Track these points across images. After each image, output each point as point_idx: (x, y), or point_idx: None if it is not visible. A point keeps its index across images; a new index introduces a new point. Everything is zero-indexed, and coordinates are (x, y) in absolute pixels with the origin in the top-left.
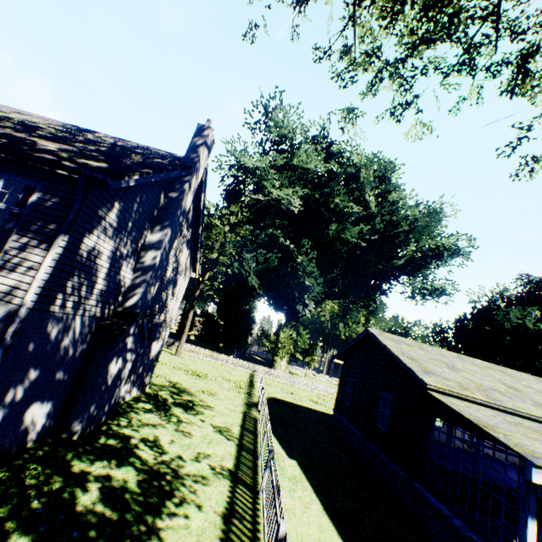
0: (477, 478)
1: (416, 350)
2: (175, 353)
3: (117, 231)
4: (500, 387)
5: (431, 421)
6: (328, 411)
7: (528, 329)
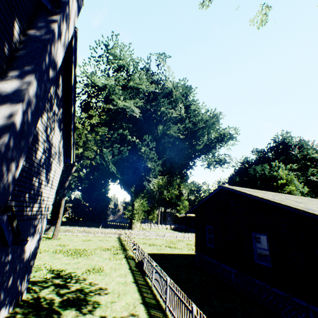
0: None
1: (264, 194)
2: (52, 237)
3: None
4: None
5: None
6: (183, 252)
7: (266, 175)
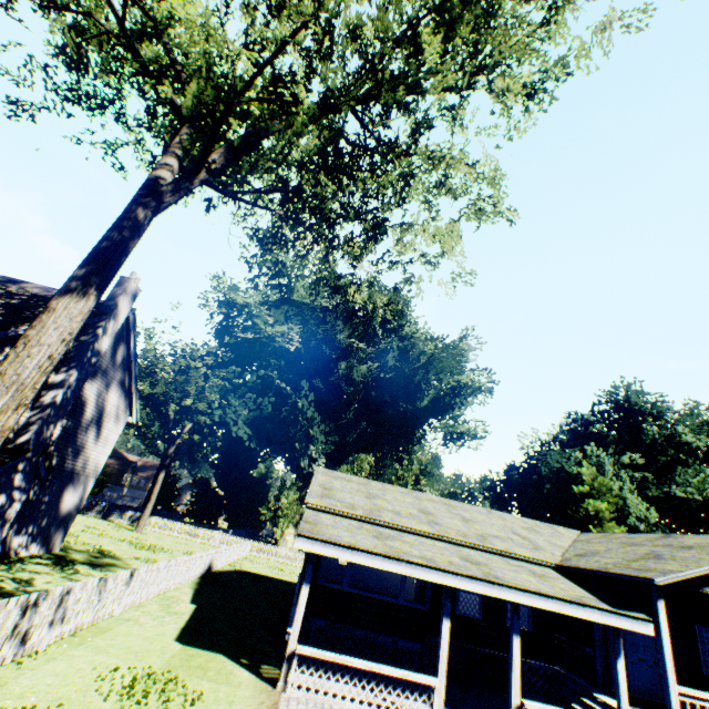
0: (345, 590)
1: (351, 484)
2: (136, 528)
3: None
4: (409, 510)
5: None
6: None
7: (568, 473)
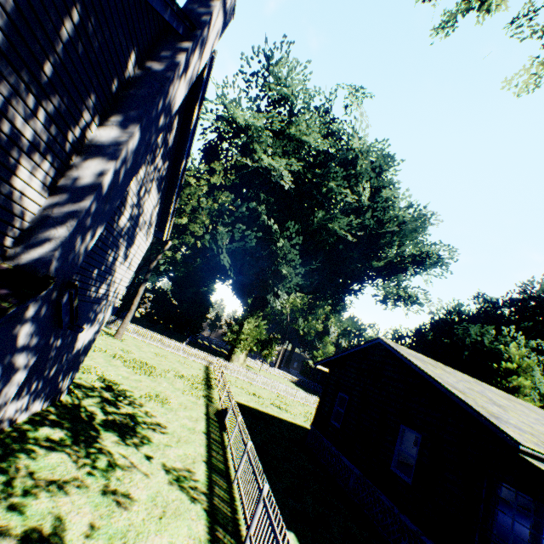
0: None
1: (444, 373)
2: (115, 334)
3: (1, 58)
4: None
5: (496, 487)
6: (295, 420)
7: (484, 346)
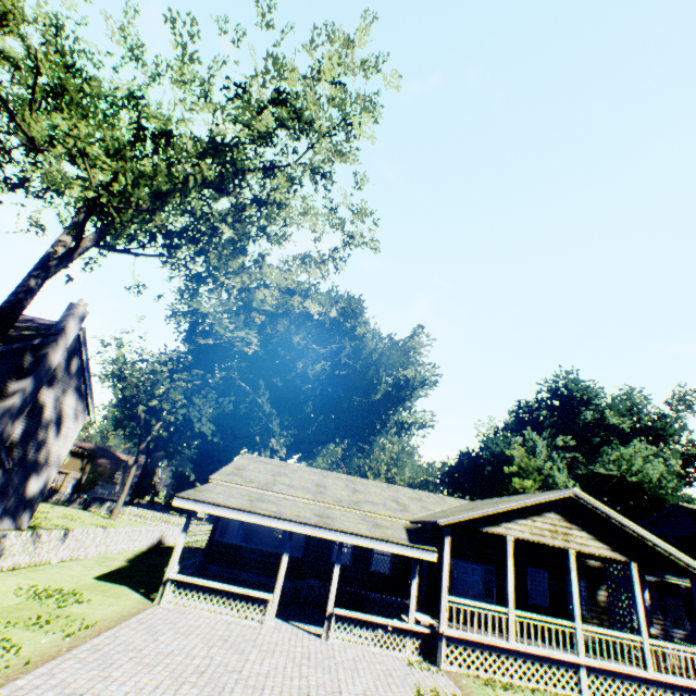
0: (236, 543)
1: (267, 466)
2: (111, 516)
3: None
4: (304, 484)
5: None
6: None
7: (508, 456)
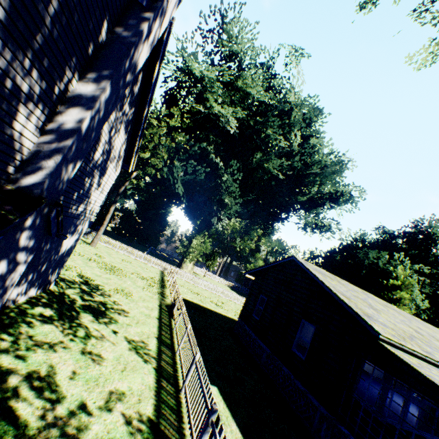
0: (403, 428)
1: (338, 284)
2: (91, 243)
3: (5, 31)
4: (413, 332)
5: (362, 364)
6: (227, 314)
7: (378, 267)
